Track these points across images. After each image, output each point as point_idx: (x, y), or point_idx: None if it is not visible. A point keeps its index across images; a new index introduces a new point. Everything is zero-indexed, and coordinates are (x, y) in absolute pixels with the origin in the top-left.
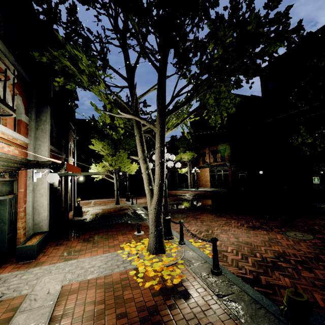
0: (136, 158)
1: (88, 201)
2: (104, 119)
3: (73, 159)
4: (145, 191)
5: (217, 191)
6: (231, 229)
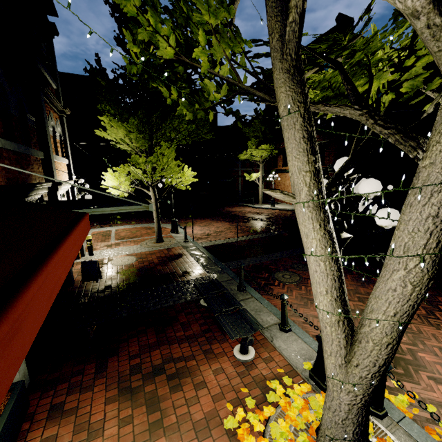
0: (285, 198)
1: (104, 231)
2: (152, 40)
3: (66, 159)
4: (323, 314)
5: None
6: (423, 329)
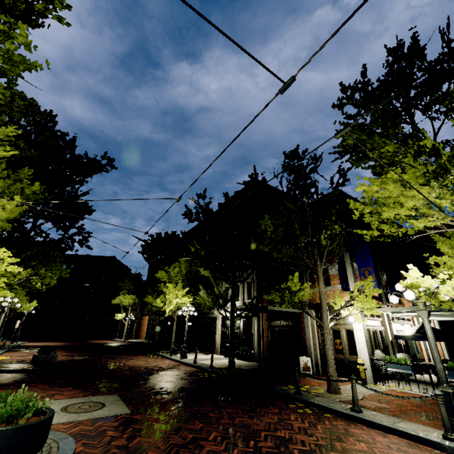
0: None
1: None
2: None
3: None
4: None
5: (139, 342)
6: None
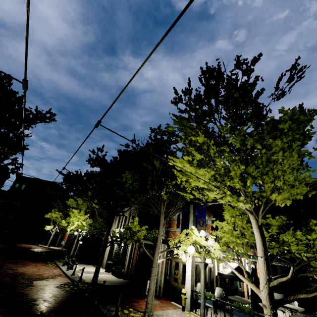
0: None
1: None
2: None
3: None
4: None
5: (57, 249)
6: None
